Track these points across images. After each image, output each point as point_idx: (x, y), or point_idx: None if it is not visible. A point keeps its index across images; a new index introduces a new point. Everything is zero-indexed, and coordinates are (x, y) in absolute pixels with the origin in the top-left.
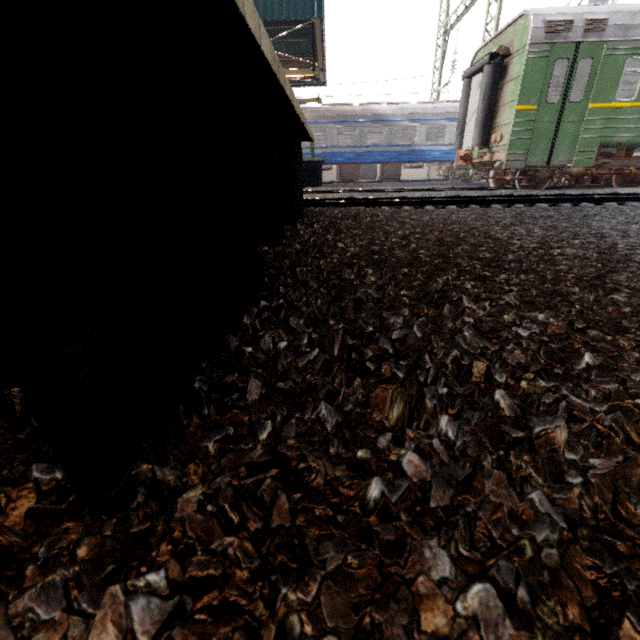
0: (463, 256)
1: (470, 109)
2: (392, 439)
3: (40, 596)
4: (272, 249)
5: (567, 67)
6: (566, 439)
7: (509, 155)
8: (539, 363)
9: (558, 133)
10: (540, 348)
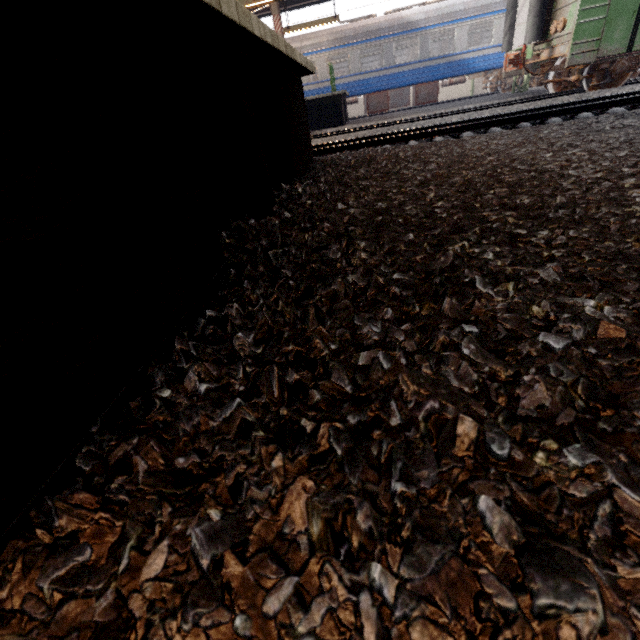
0: (493, 204)
1: None
2: (294, 593)
3: None
4: (256, 223)
5: None
6: (598, 627)
7: (574, 46)
8: (574, 406)
9: None
10: (578, 381)
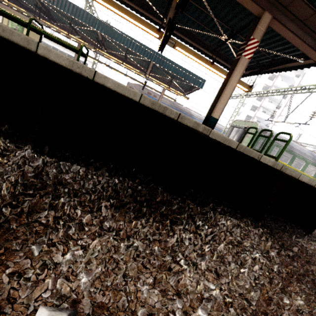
0: None
1: (231, 136)
2: None
3: None
4: None
5: (262, 141)
6: None
7: None
8: None
9: None
10: None
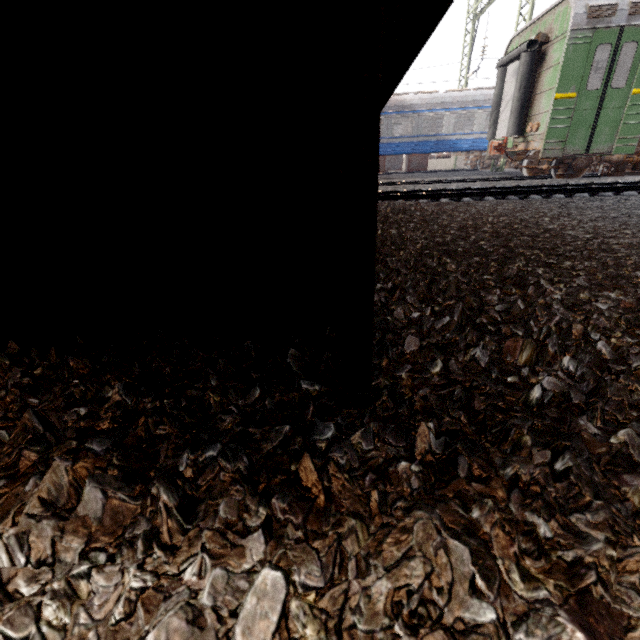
0: (523, 246)
1: (504, 98)
2: (529, 371)
3: (363, 437)
4: None
5: (610, 52)
6: None
7: (546, 144)
8: (621, 327)
9: (598, 120)
10: (621, 316)
